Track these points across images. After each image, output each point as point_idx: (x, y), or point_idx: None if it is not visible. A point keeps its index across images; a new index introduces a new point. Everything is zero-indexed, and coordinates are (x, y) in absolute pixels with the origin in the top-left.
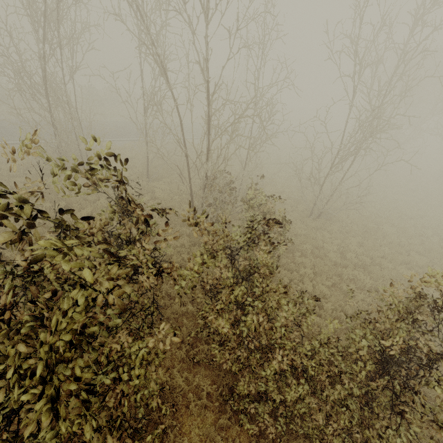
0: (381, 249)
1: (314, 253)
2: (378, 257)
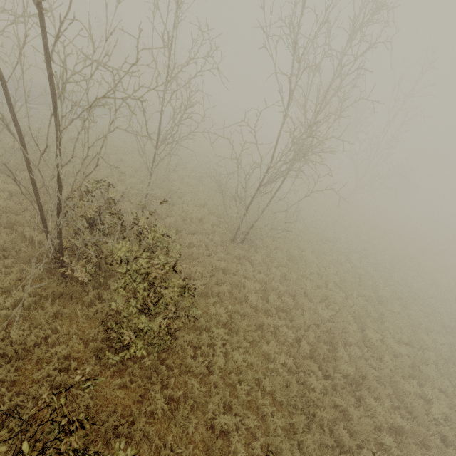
0: (303, 282)
1: (233, 294)
2: (301, 293)
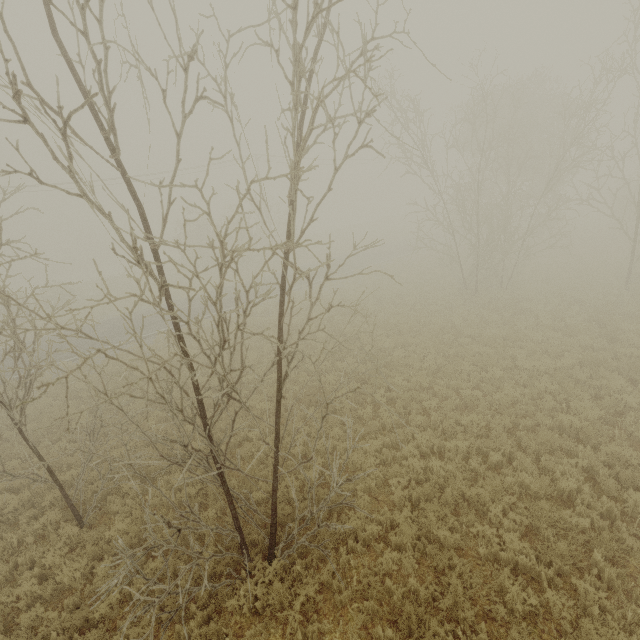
0: None
1: None
2: None
